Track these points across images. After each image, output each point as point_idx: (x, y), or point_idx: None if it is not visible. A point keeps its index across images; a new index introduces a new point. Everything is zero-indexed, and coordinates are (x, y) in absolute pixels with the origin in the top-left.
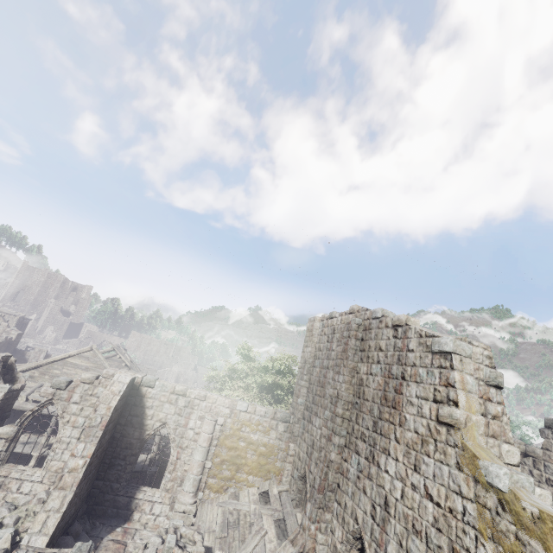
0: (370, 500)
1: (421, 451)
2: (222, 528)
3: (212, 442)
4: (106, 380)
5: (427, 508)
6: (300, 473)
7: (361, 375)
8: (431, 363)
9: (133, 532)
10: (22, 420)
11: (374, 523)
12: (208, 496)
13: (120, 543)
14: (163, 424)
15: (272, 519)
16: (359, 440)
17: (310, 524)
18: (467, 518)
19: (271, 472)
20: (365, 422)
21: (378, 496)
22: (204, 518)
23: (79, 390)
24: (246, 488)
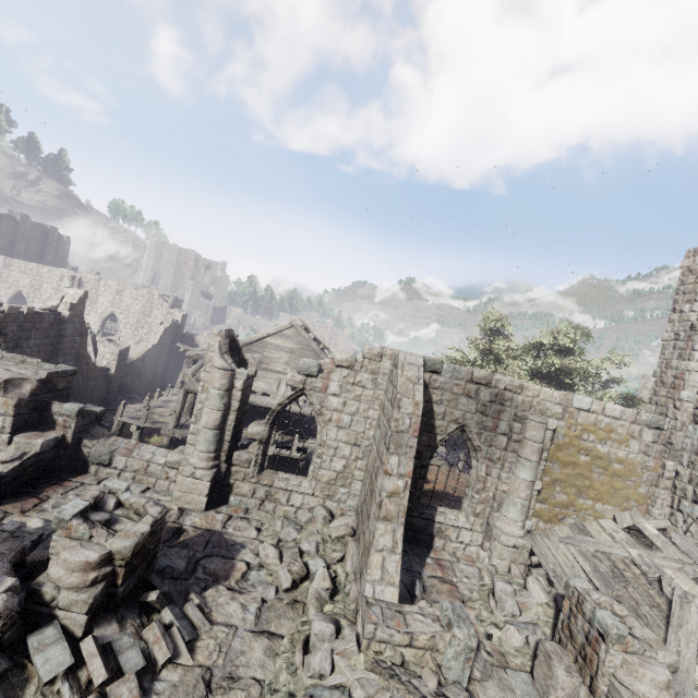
0: None
1: None
2: (604, 581)
3: (541, 455)
4: (370, 362)
5: None
6: None
7: None
8: None
9: (449, 566)
10: (272, 417)
11: None
12: (536, 526)
13: (446, 582)
14: (460, 427)
15: (687, 577)
16: None
17: None
18: None
19: (631, 499)
20: None
21: None
22: (552, 560)
23: (336, 378)
24: (592, 519)
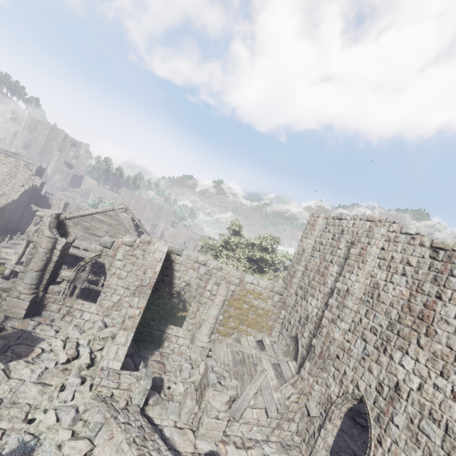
0: (376, 379)
1: (453, 364)
2: (234, 364)
3: (225, 303)
4: (143, 245)
5: (452, 408)
6: (290, 334)
7: (377, 280)
8: None
9: (167, 355)
10: (78, 268)
11: (380, 396)
12: (218, 337)
13: (160, 363)
14: (187, 285)
15: (270, 363)
16: (367, 331)
17: (310, 377)
18: None
19: (264, 327)
20: (377, 319)
21: (387, 379)
22: (217, 354)
23: (122, 251)
24: (245, 336)
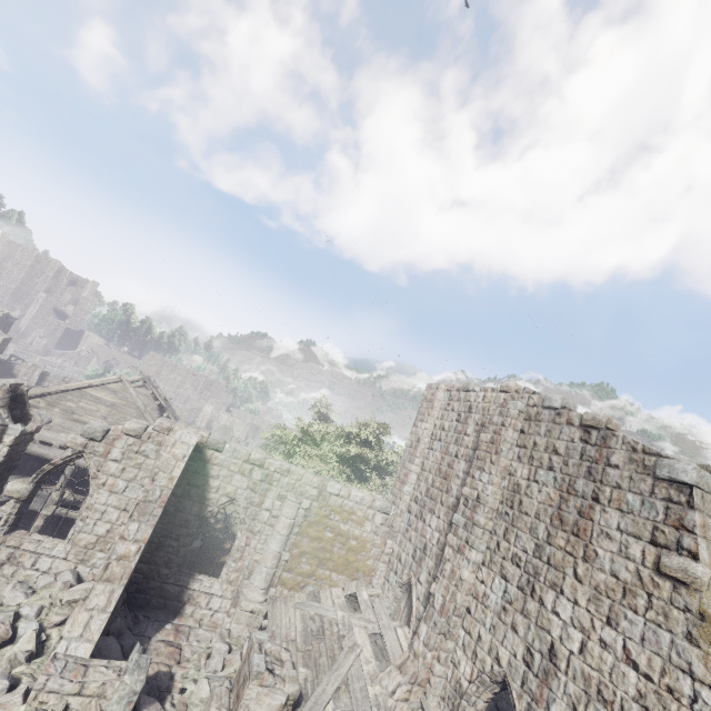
0: (523, 642)
1: (621, 602)
2: (305, 638)
3: (293, 530)
4: (159, 435)
5: (626, 676)
6: (401, 579)
7: (518, 479)
8: (651, 491)
9: (187, 631)
10: (40, 476)
11: (529, 671)
12: (281, 593)
13: (173, 645)
14: (231, 500)
15: (366, 633)
16: (508, 562)
17: (427, 651)
18: (699, 707)
19: (360, 571)
20: (520, 541)
21: (538, 640)
22: (278, 622)
23: (121, 445)
24: (328, 587)
